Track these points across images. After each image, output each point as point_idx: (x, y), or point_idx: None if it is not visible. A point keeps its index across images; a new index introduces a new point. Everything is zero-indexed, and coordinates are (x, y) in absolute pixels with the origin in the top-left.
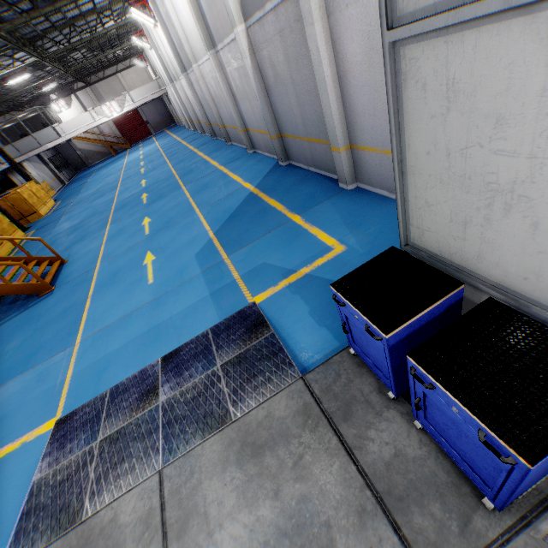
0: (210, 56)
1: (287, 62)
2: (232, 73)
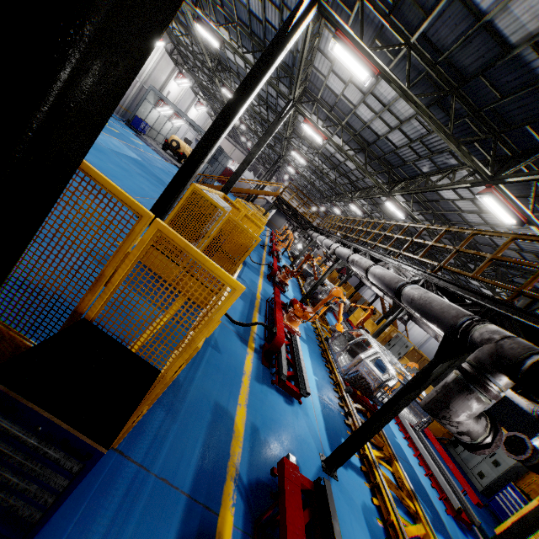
0: None
1: None
2: None
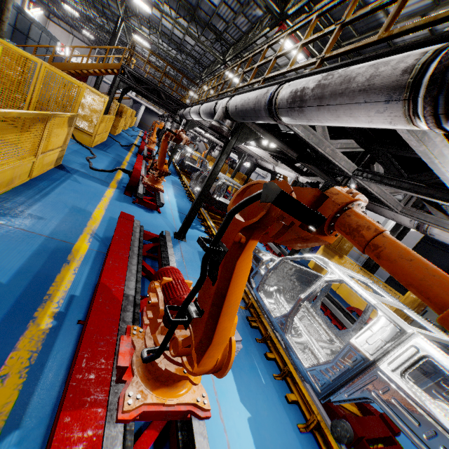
0: None
1: None
2: None
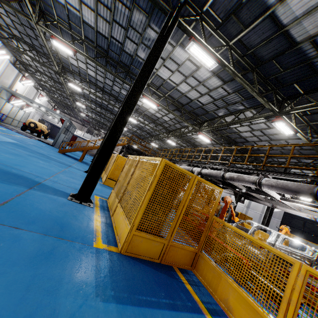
0: (245, 208)
1: (275, 226)
2: (250, 214)
